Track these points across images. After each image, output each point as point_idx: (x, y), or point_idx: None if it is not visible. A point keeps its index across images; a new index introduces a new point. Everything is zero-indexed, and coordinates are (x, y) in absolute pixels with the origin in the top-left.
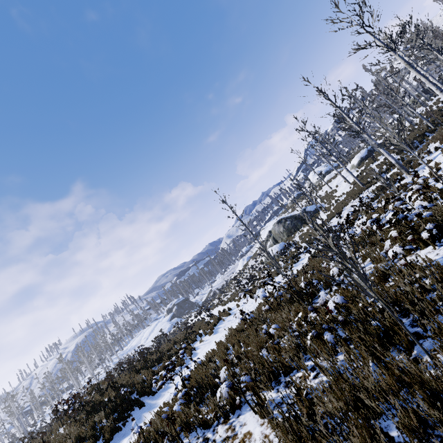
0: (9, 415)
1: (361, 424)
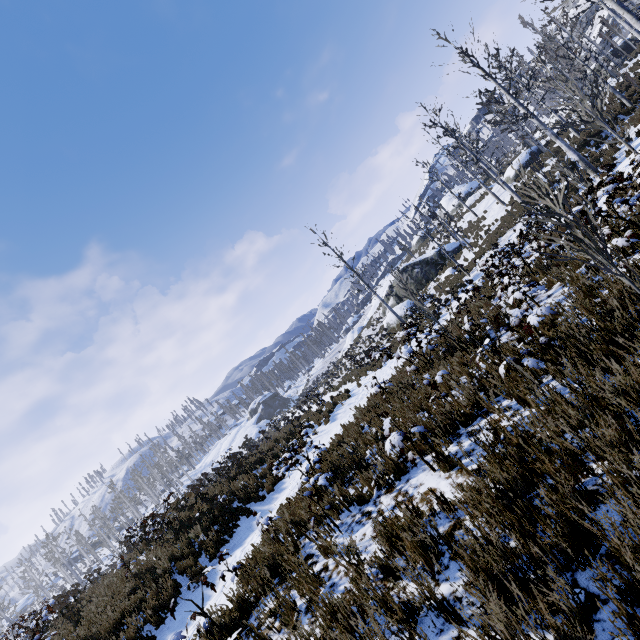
0: (54, 562)
1: (610, 424)
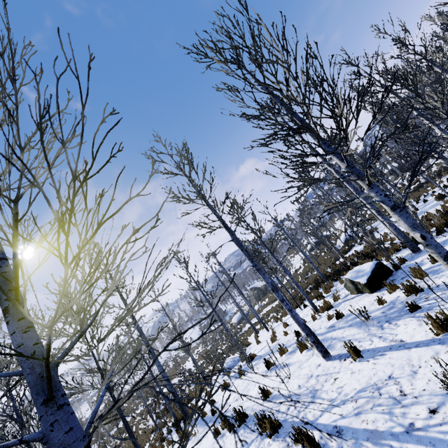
0: None
1: None
